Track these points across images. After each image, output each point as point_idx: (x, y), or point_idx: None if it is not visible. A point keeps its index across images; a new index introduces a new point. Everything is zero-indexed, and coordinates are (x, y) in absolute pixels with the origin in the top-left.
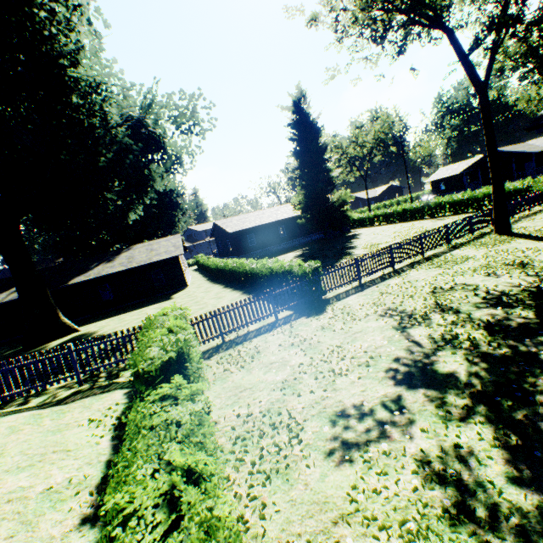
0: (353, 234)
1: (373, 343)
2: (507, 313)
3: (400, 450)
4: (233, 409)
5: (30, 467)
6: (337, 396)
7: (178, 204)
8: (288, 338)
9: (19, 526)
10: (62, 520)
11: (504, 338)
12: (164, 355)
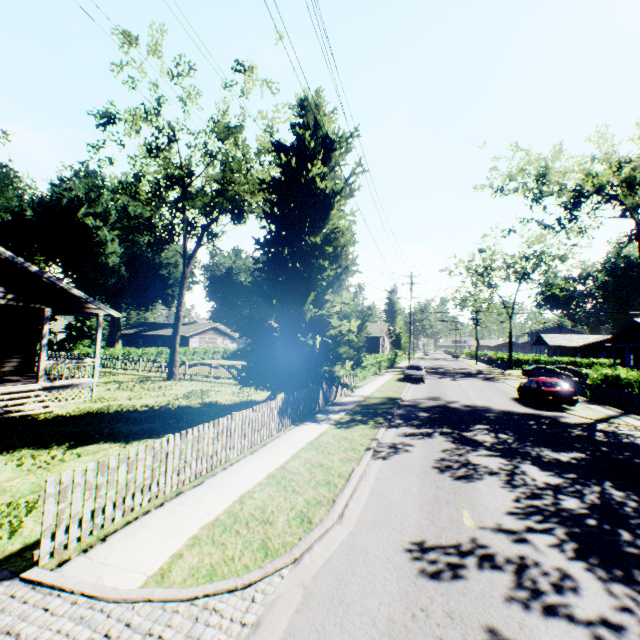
0: None
1: None
2: None
3: None
4: None
5: None
6: None
7: None
8: None
9: None
10: None
11: None
12: None
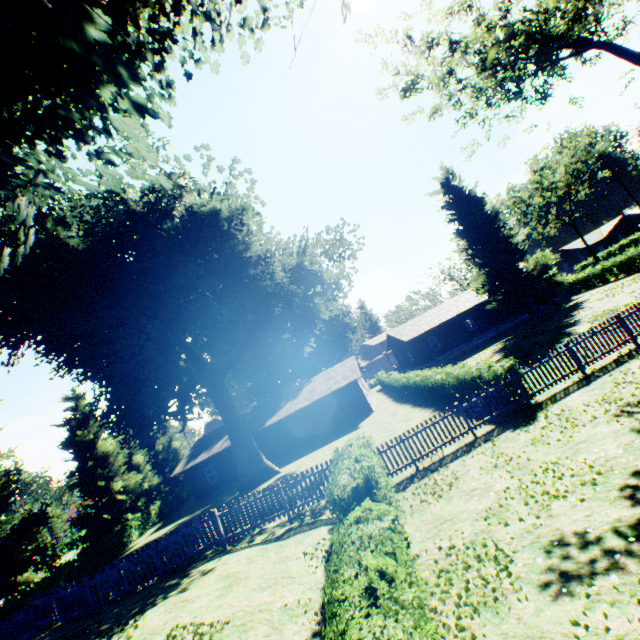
0: (574, 303)
1: (602, 454)
2: None
3: (635, 584)
4: (434, 541)
5: (268, 587)
6: (553, 523)
7: (346, 324)
8: (490, 458)
9: (271, 629)
10: (298, 630)
11: None
12: (352, 482)
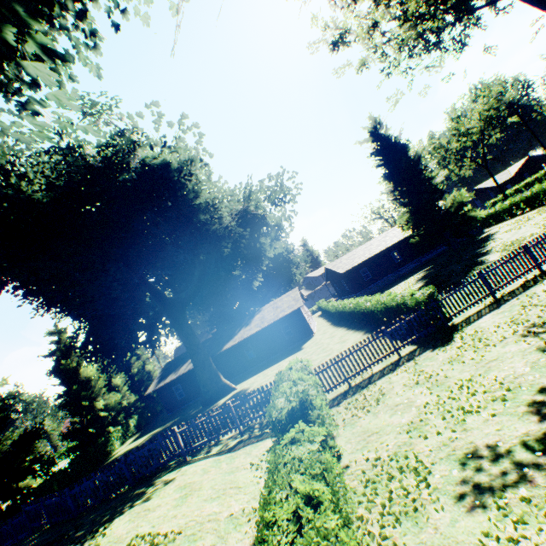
0: (486, 235)
1: (511, 371)
2: None
3: (543, 497)
4: (362, 453)
5: (217, 498)
6: (467, 437)
7: (290, 260)
8: (412, 376)
9: (217, 538)
10: (241, 538)
11: None
12: (288, 405)
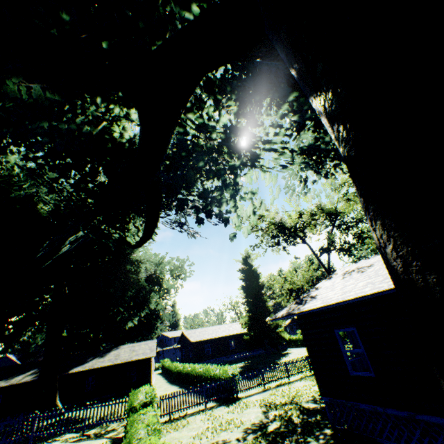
0: (286, 352)
1: (248, 417)
2: (317, 404)
3: None
4: None
5: None
6: (218, 438)
7: (160, 314)
8: (208, 416)
9: None
10: None
11: (304, 414)
12: (145, 399)
